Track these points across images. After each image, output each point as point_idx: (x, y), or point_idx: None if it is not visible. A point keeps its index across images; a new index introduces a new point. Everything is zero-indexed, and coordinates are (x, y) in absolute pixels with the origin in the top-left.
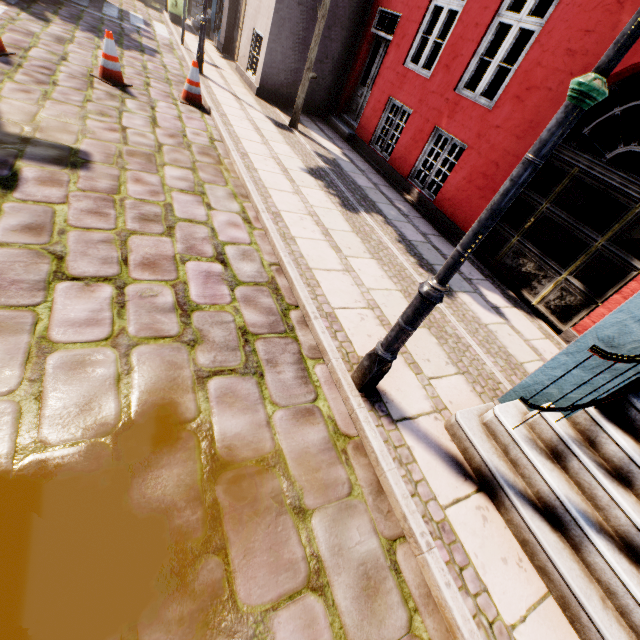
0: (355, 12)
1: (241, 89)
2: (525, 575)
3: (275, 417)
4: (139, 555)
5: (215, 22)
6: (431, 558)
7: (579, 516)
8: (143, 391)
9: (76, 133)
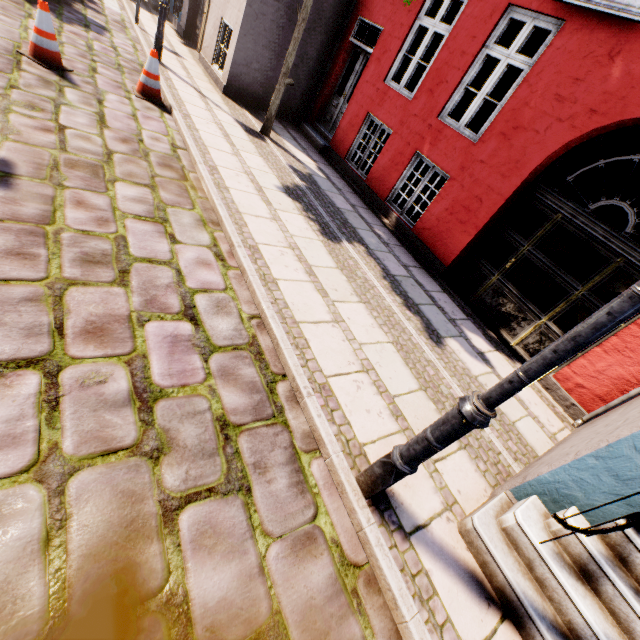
0: (334, 17)
1: (206, 84)
2: None
3: (269, 557)
4: None
5: (175, 2)
6: None
7: None
8: (84, 554)
9: None
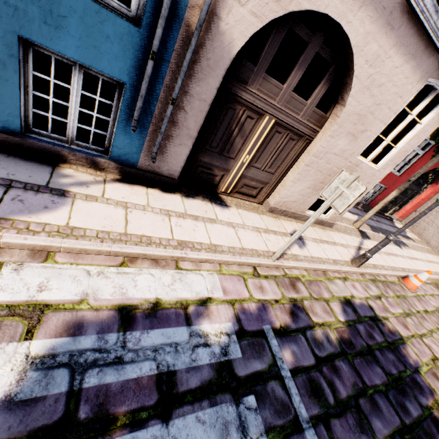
0: None
1: (334, 235)
2: None
3: None
4: None
5: (18, 107)
6: None
7: None
8: None
9: None
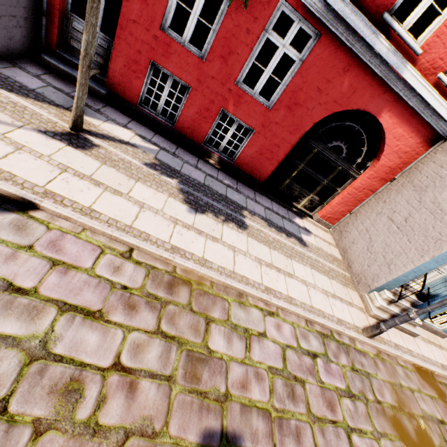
0: None
1: None
2: (396, 332)
3: (380, 377)
4: (424, 442)
5: None
6: (403, 356)
7: (401, 313)
8: (390, 429)
9: (155, 446)
